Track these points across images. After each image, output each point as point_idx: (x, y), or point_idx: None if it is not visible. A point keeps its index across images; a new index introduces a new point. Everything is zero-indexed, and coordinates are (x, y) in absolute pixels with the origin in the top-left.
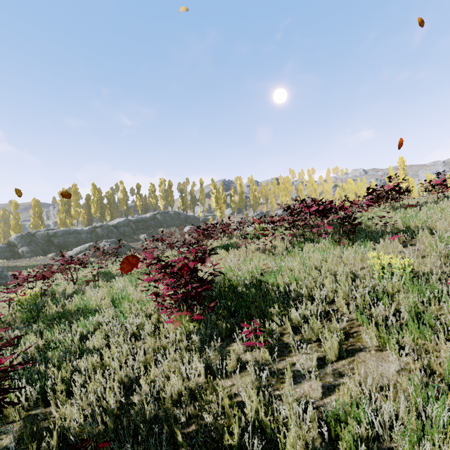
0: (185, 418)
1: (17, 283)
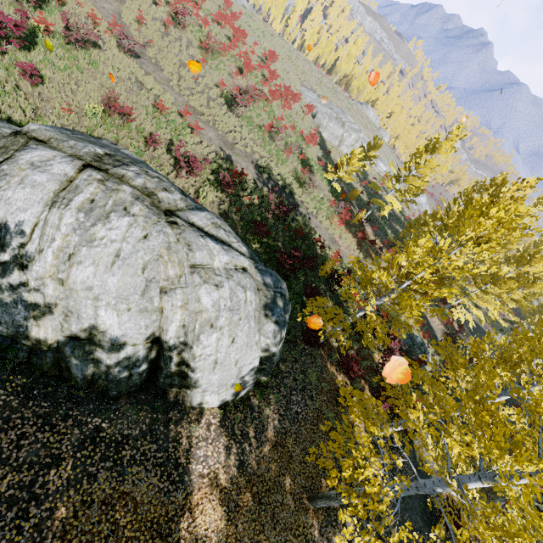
0: (317, 159)
1: (290, 152)
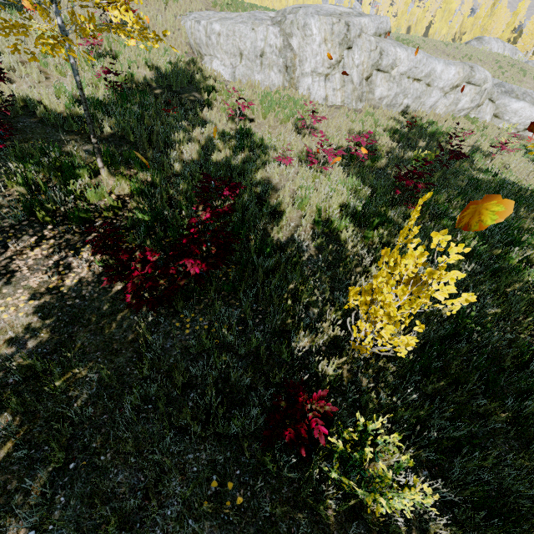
0: None
1: None
